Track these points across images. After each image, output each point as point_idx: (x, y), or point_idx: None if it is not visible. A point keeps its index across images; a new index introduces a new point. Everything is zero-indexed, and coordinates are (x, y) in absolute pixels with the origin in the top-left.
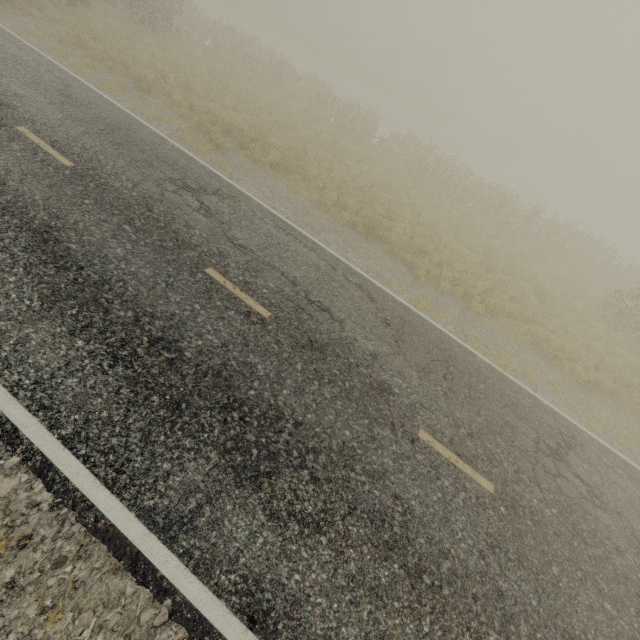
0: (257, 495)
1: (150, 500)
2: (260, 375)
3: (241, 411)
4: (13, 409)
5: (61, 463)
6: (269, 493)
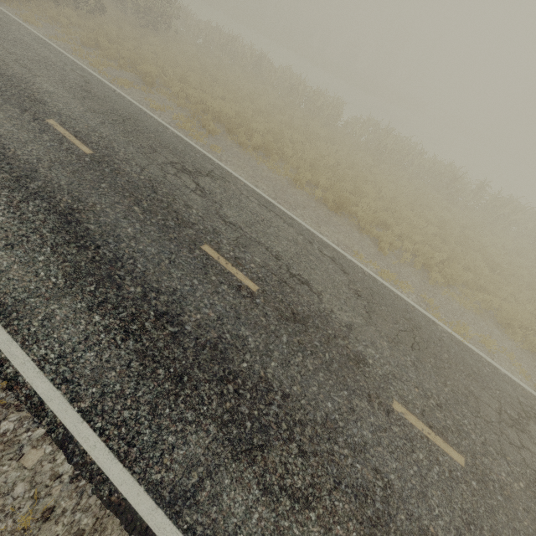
0: (251, 469)
1: (157, 474)
2: (251, 347)
3: (235, 383)
4: (40, 382)
5: (80, 436)
6: (262, 467)
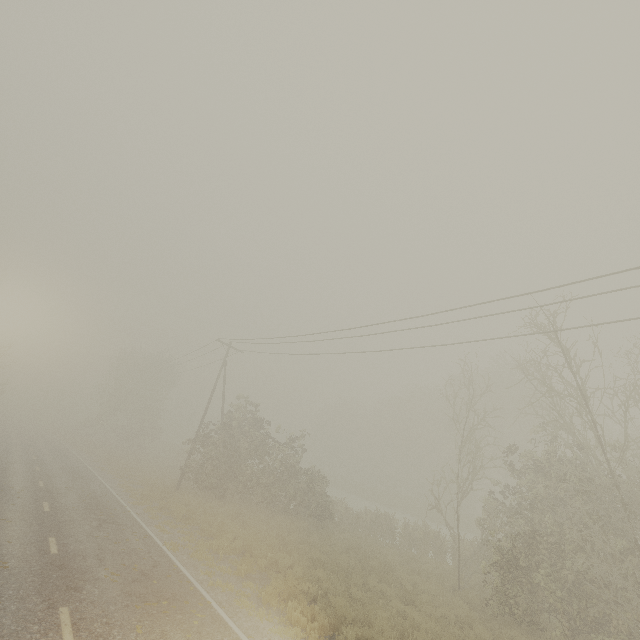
0: None
1: None
2: None
3: None
4: None
5: None
6: None
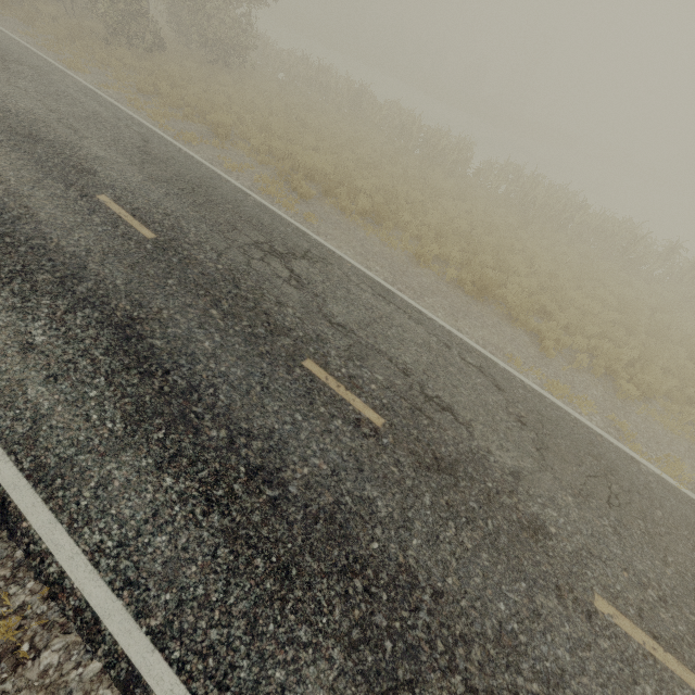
0: None
1: None
2: (382, 516)
3: (364, 577)
4: (94, 587)
5: (151, 674)
6: None
